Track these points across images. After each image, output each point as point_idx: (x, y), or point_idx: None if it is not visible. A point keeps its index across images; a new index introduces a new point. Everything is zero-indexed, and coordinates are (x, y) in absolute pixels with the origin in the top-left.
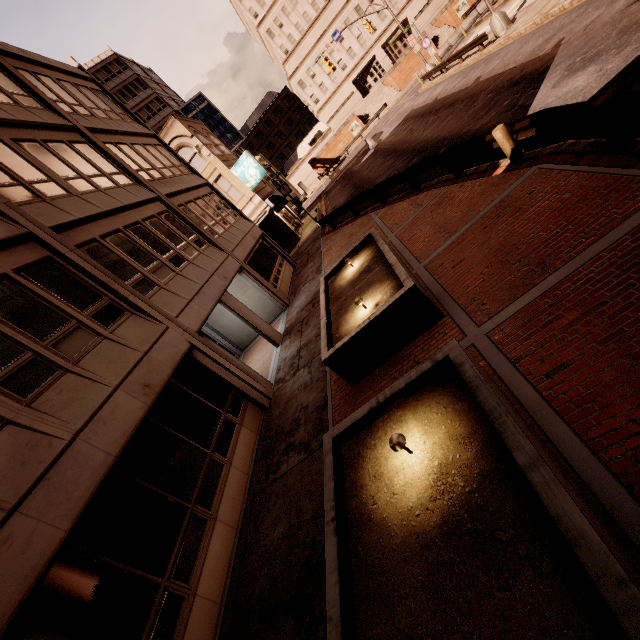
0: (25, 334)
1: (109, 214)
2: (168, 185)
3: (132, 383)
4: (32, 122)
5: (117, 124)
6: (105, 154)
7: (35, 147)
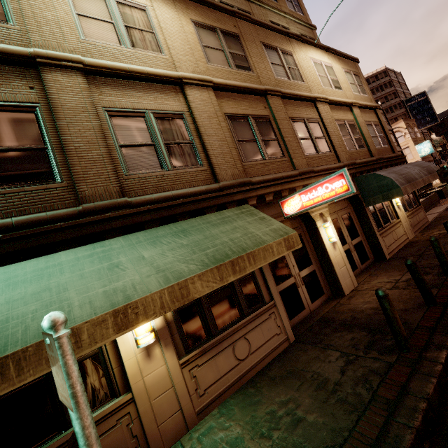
0: None
1: None
2: None
3: None
4: None
5: None
6: None
7: None
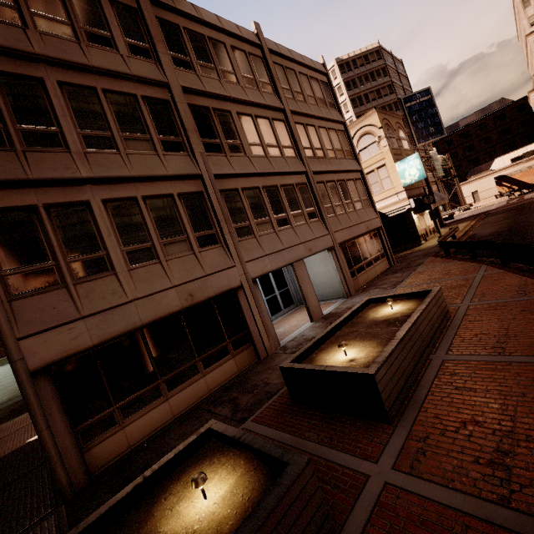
0: (156, 231)
1: (260, 175)
2: (322, 164)
3: (184, 289)
4: (257, 103)
5: (318, 110)
6: (291, 131)
7: (247, 119)
